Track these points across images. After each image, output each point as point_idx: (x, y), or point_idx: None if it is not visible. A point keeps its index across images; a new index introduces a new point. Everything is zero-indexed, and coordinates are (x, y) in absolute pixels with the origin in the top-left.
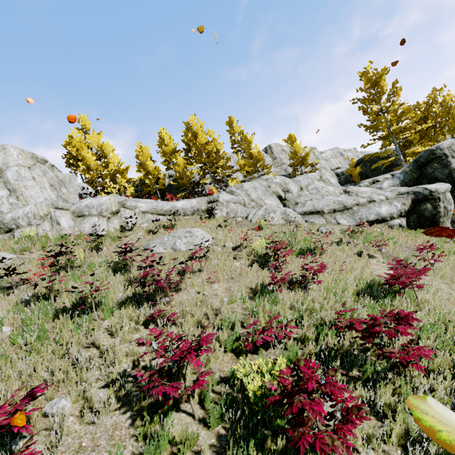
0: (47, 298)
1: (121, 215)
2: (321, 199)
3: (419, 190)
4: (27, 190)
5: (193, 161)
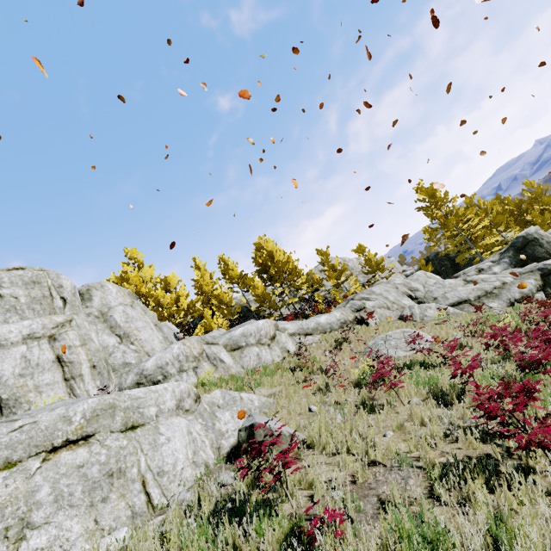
0: (464, 388)
1: (277, 340)
2: (456, 290)
3: (541, 266)
4: (140, 333)
5: (273, 281)
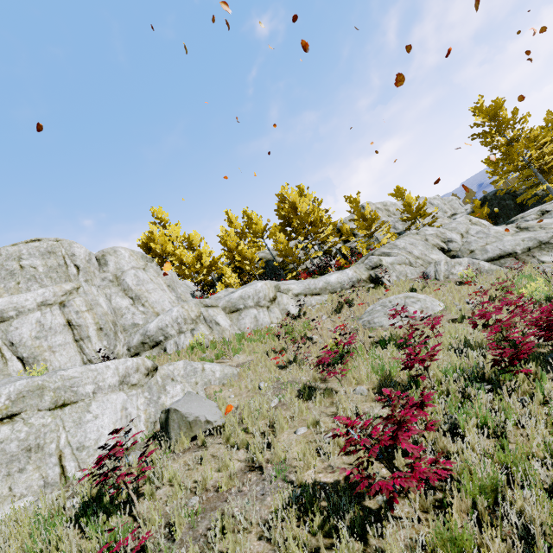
0: (415, 381)
1: (278, 302)
2: (501, 240)
3: None
4: (150, 295)
5: (296, 234)
